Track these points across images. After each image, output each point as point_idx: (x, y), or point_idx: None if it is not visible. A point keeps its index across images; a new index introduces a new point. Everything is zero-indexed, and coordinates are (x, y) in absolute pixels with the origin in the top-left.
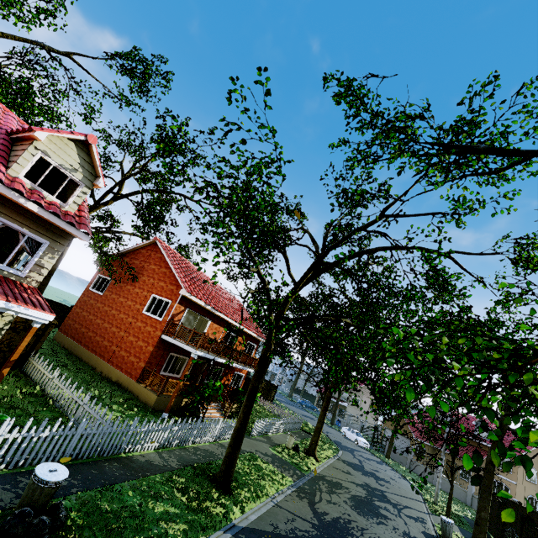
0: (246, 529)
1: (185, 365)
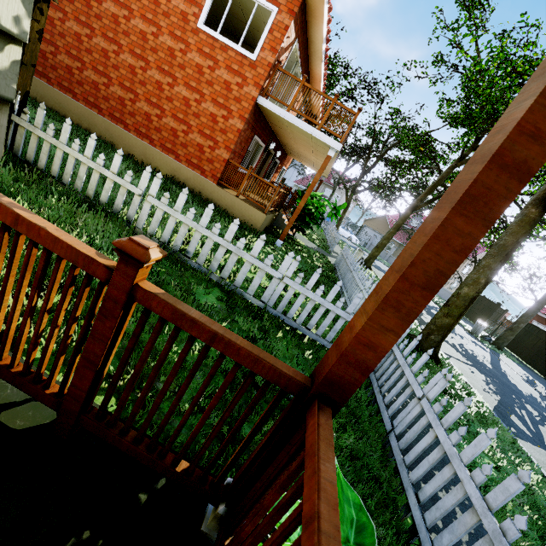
0: (497, 413)
1: (259, 157)
